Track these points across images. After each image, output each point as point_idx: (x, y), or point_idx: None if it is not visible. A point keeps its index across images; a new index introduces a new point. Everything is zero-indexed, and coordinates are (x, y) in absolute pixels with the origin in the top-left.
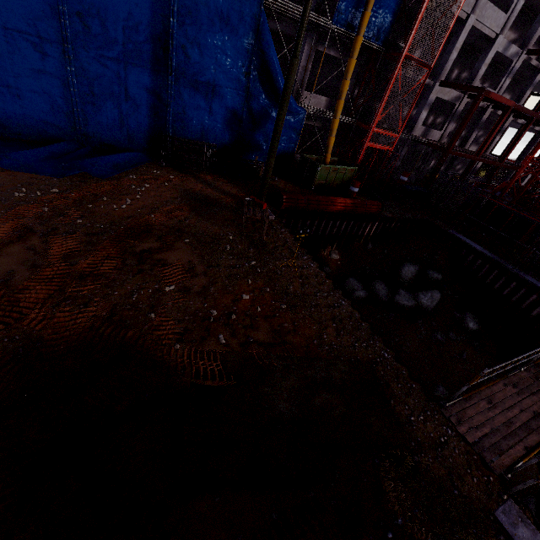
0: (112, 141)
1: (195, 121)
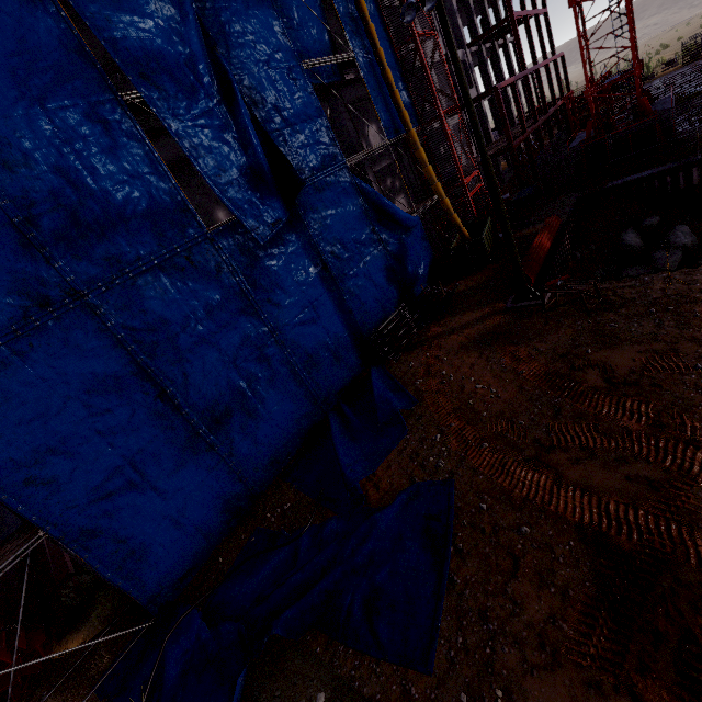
0: (340, 384)
1: (372, 303)
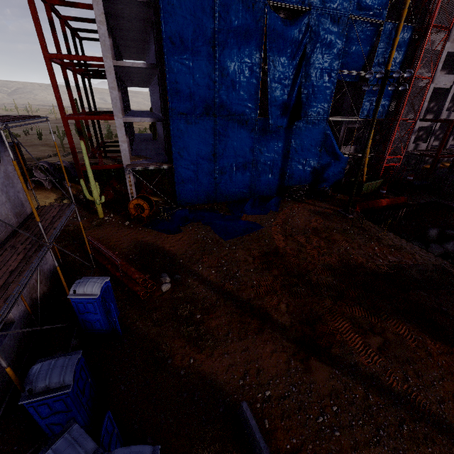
0: (263, 193)
1: (297, 176)
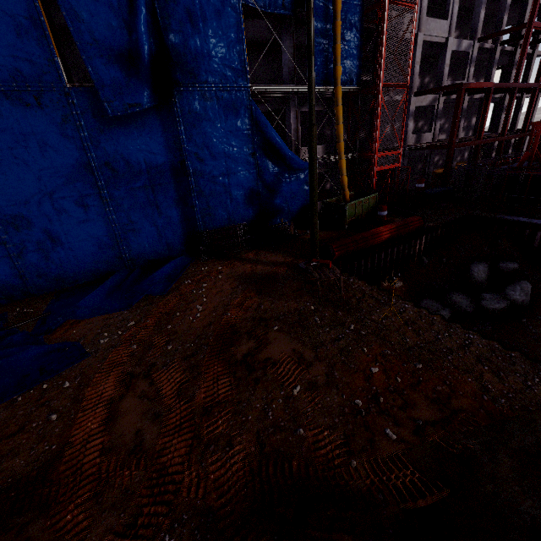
0: (154, 255)
1: (220, 210)
